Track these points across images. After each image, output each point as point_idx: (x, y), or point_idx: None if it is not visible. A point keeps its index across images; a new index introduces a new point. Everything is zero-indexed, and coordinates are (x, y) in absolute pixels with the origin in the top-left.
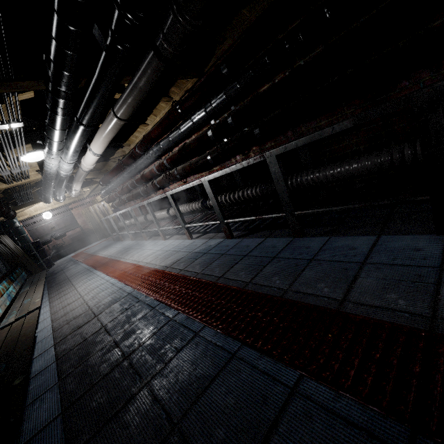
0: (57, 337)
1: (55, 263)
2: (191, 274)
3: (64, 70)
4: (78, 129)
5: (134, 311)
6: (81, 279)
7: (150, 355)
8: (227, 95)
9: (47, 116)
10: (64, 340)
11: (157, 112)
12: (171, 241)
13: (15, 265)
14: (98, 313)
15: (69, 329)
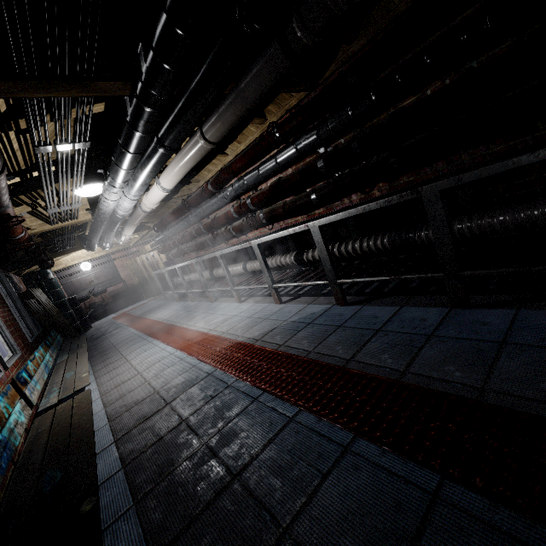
0: (117, 430)
1: (93, 325)
2: (299, 352)
3: (167, 63)
4: (156, 153)
5: (226, 401)
6: (133, 348)
7: (276, 477)
8: (353, 112)
9: (122, 134)
10: (128, 435)
11: (242, 139)
12: (249, 304)
13: (48, 326)
14: (171, 400)
15: (132, 419)
